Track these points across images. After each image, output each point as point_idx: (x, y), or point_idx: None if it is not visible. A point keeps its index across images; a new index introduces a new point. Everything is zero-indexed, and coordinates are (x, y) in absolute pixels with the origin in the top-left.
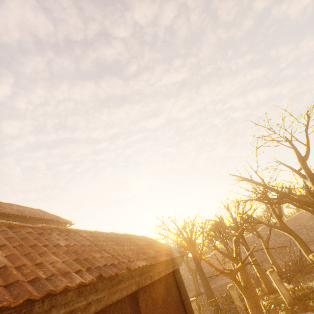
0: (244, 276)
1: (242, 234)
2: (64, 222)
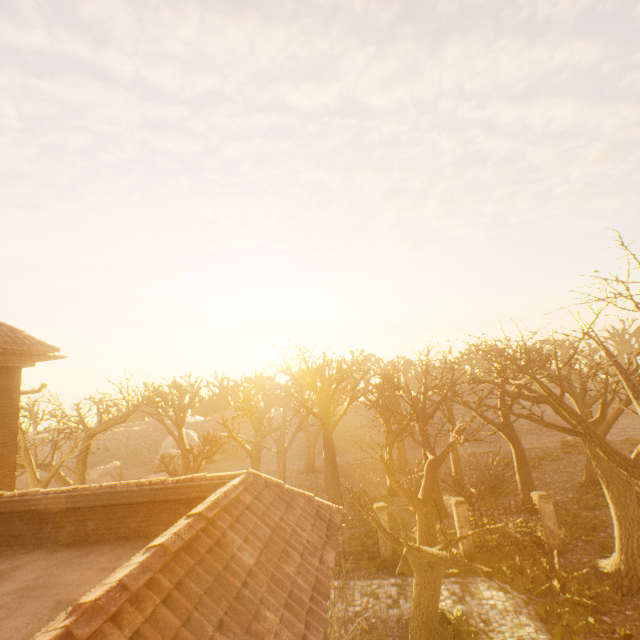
0: (427, 539)
1: (429, 419)
2: (33, 353)
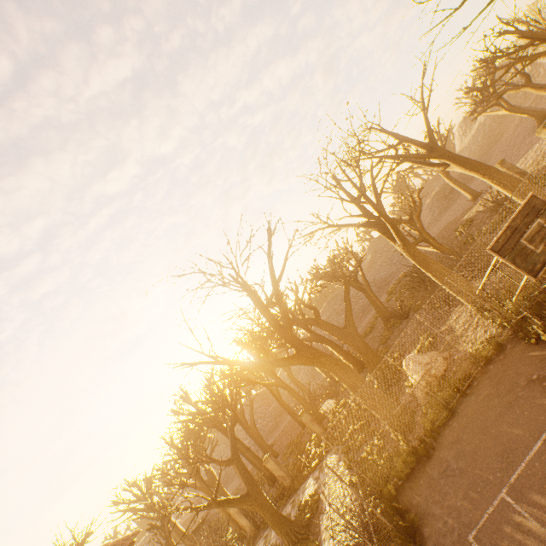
0: (244, 478)
1: (272, 370)
2: None
